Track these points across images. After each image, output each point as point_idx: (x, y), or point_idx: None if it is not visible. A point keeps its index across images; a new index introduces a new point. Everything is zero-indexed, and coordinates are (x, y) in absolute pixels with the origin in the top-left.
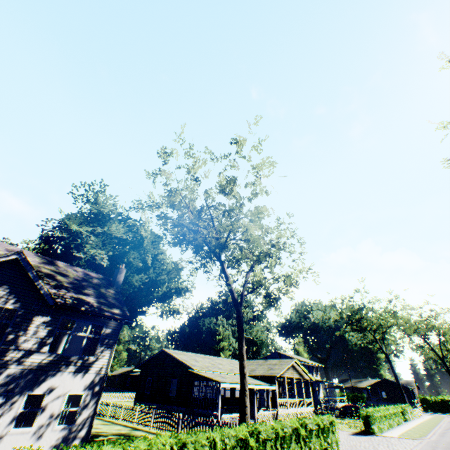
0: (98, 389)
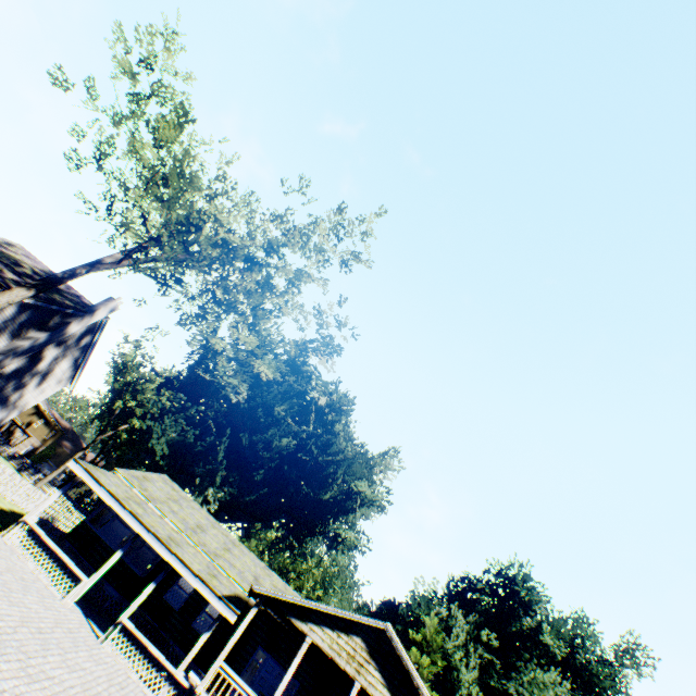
0: None
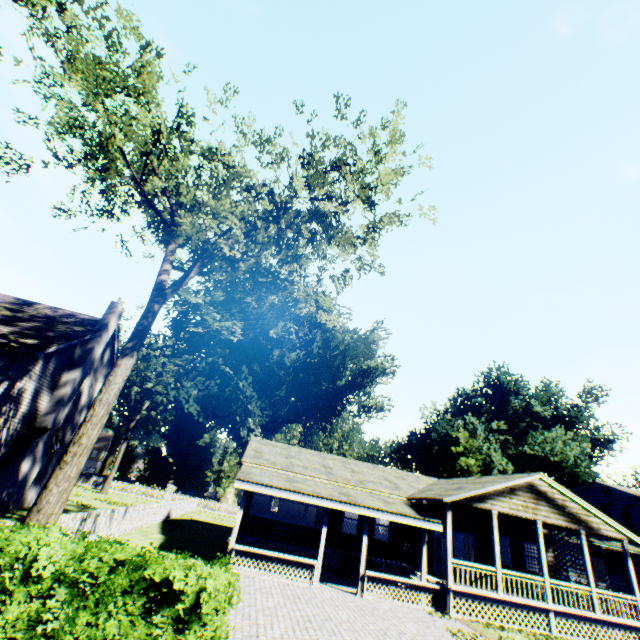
0: None
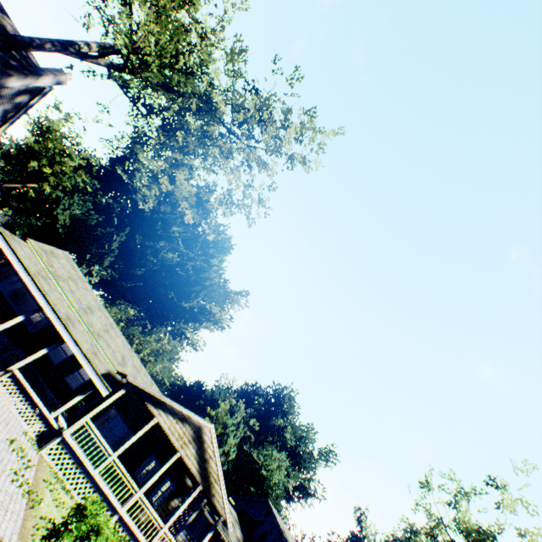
0: None
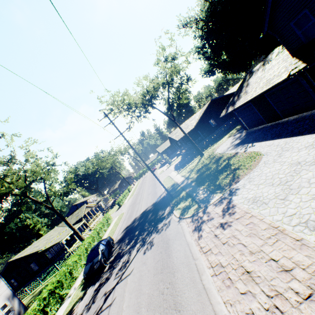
0: (11, 294)
